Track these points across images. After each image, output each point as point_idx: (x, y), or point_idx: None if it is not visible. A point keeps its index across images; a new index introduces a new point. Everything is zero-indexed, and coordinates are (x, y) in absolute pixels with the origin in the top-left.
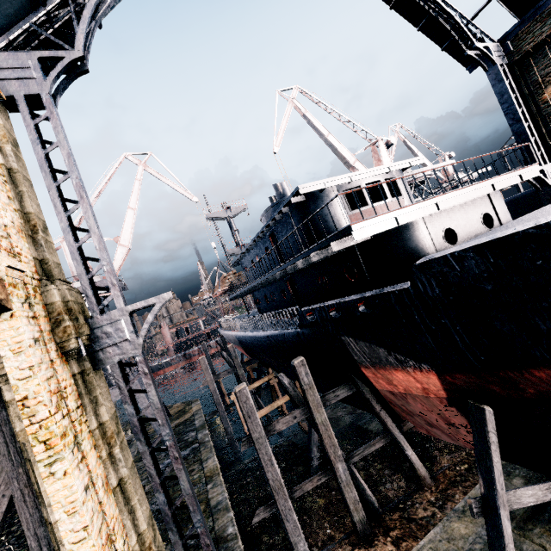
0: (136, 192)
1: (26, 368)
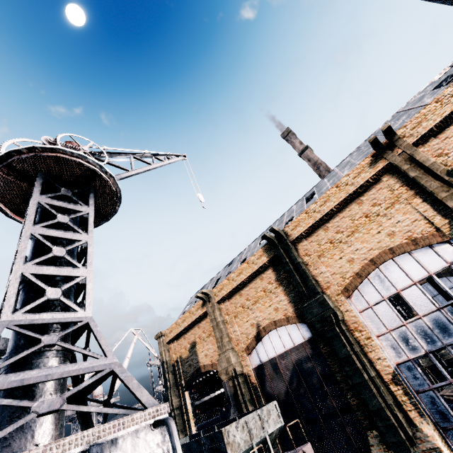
0: (132, 348)
1: (189, 403)
